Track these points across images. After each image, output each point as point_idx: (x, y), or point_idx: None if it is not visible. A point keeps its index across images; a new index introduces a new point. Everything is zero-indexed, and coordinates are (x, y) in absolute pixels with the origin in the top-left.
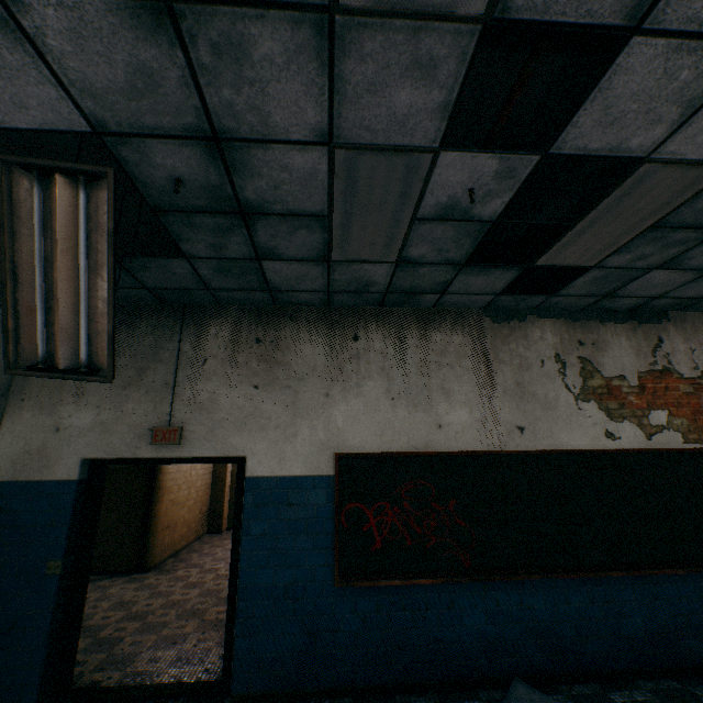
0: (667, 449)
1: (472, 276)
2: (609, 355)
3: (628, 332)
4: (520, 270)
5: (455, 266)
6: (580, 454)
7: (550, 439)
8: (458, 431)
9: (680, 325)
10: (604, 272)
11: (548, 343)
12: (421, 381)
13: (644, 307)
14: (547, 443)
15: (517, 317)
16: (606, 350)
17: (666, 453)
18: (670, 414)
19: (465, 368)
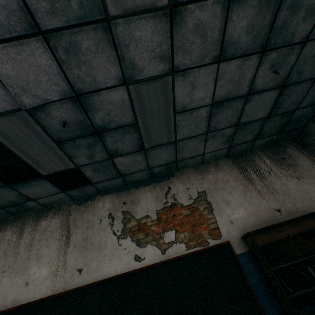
0: (173, 258)
1: (27, 188)
2: (140, 205)
3: (152, 189)
4: (45, 179)
5: (6, 187)
6: (116, 278)
7: (98, 273)
8: (38, 284)
9: (180, 177)
10: (91, 167)
11: (106, 208)
12: (25, 254)
13: (155, 174)
14: (95, 276)
15: (91, 199)
16: (139, 203)
17: (175, 260)
18: (177, 231)
19: (54, 237)
